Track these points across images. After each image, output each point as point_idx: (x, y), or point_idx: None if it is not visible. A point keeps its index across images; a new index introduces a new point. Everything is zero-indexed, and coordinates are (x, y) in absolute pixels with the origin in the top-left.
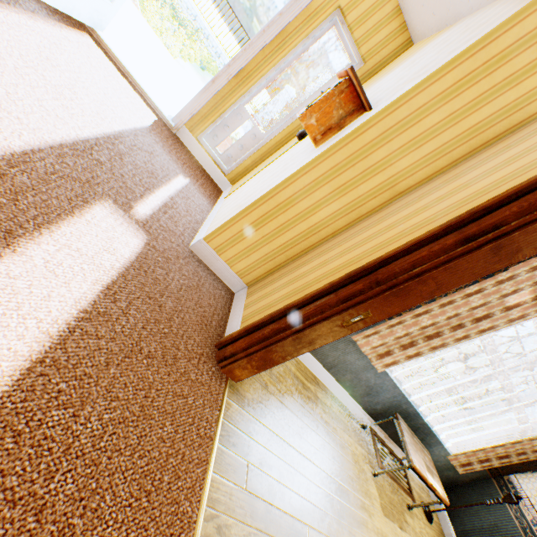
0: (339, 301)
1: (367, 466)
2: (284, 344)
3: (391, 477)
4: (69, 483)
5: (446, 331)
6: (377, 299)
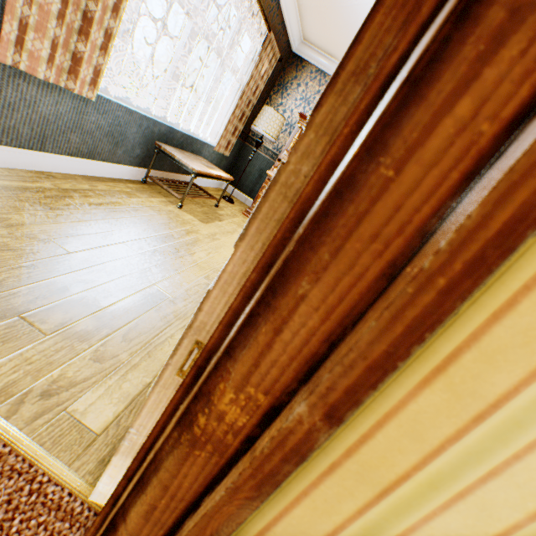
0: None
1: (172, 206)
2: None
3: (193, 198)
4: None
5: None
6: None
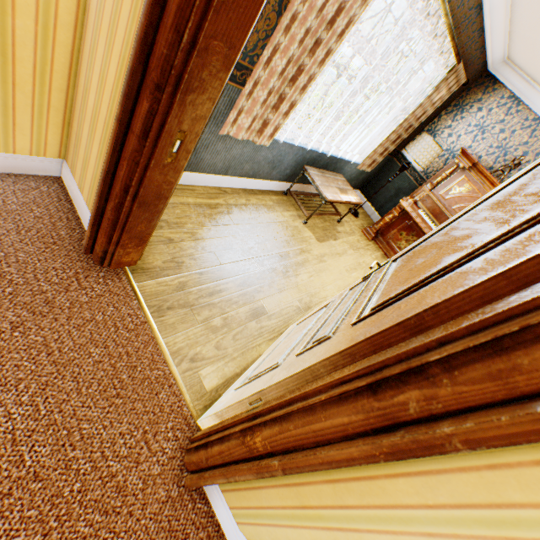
0: (141, 140)
1: (298, 221)
2: (137, 216)
3: (318, 215)
4: (42, 450)
5: (307, 60)
6: (176, 112)
